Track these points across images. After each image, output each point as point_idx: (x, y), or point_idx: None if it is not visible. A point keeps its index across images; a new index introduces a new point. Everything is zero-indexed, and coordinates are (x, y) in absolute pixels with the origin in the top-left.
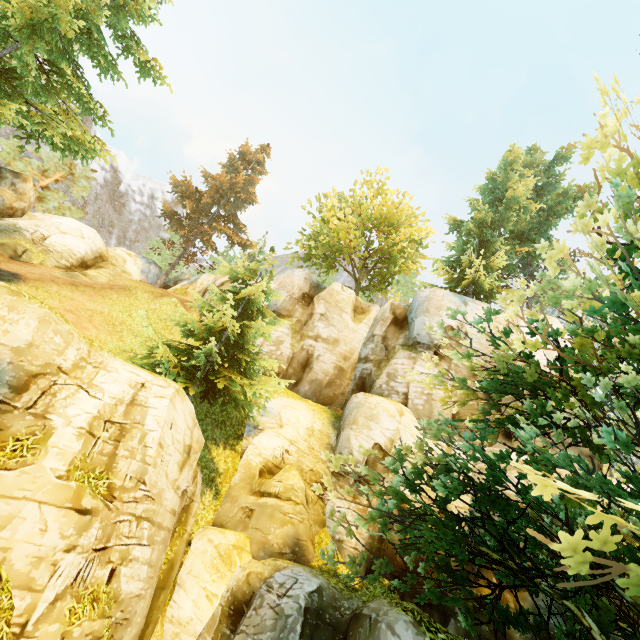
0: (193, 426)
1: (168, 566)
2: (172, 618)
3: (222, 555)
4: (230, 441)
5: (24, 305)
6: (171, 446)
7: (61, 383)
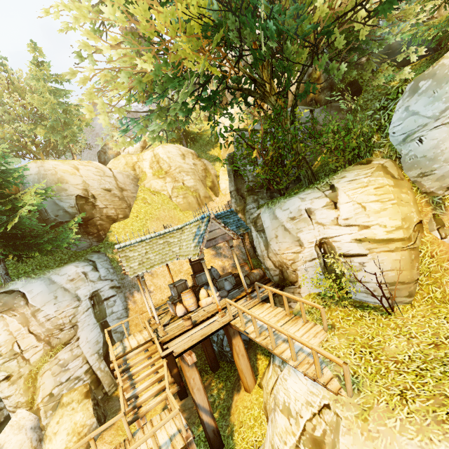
0: (179, 149)
1: (212, 182)
2: (222, 190)
3: (224, 170)
4: (214, 146)
5: (119, 158)
6: (174, 157)
7: (139, 164)
